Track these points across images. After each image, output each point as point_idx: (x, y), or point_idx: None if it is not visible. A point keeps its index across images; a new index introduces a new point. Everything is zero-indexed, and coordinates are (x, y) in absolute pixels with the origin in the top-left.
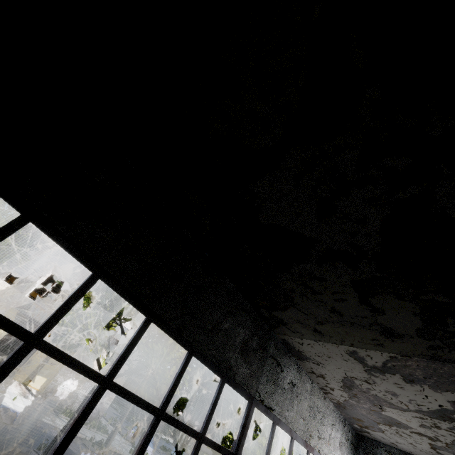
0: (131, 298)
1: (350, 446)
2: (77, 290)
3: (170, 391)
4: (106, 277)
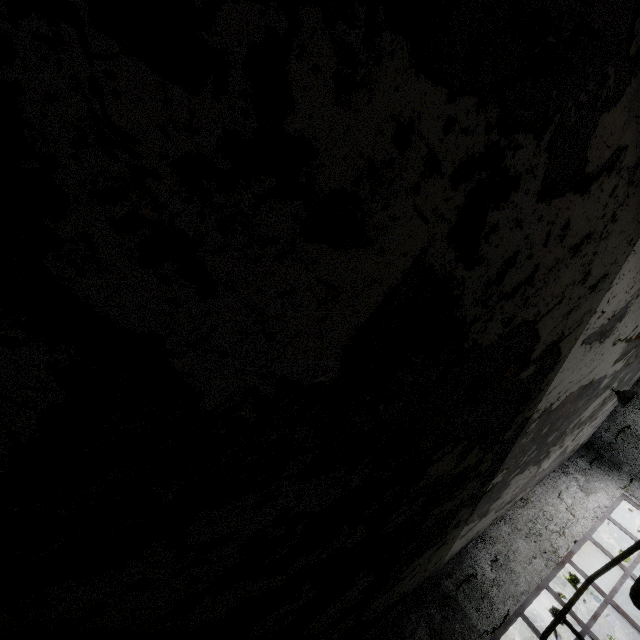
0: None
1: (592, 469)
2: None
3: None
4: None
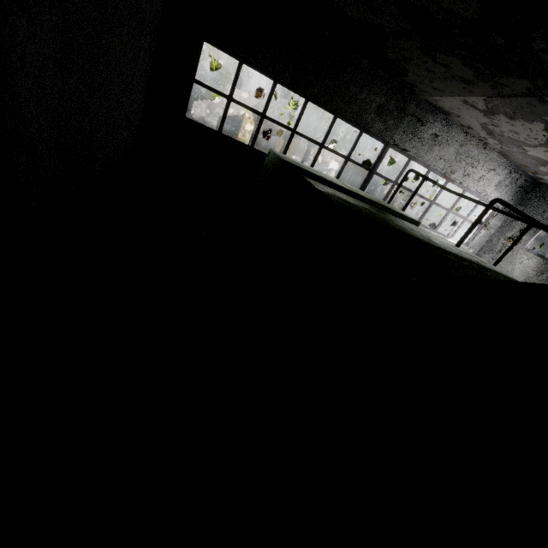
0: (295, 90)
1: (516, 189)
2: (270, 92)
3: (326, 136)
4: (280, 82)
